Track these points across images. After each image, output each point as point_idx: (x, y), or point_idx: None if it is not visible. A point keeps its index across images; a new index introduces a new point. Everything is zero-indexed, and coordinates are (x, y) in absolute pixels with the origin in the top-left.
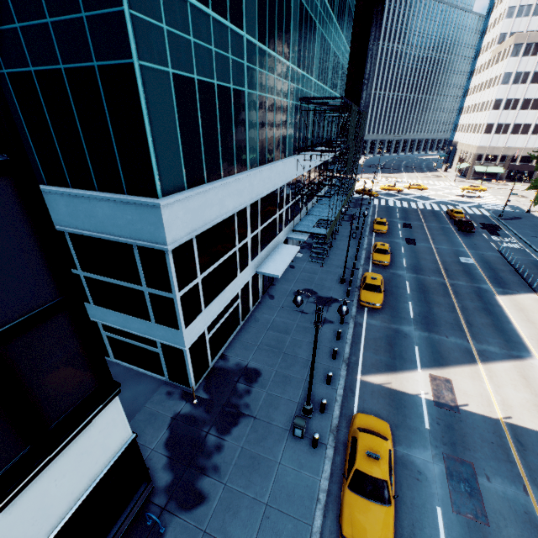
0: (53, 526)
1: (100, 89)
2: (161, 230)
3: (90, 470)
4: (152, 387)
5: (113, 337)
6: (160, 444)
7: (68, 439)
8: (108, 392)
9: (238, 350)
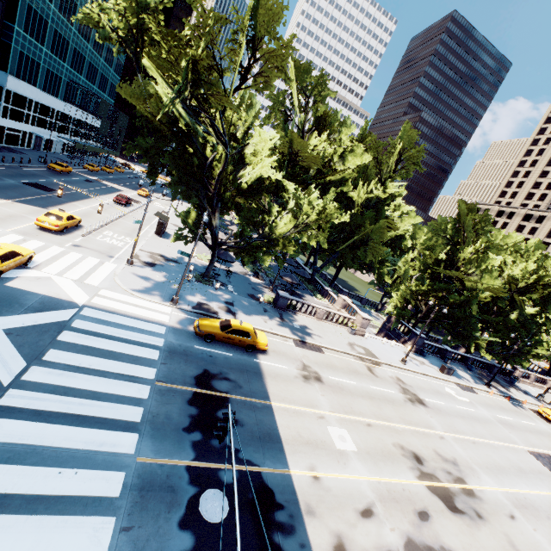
0: None
1: None
2: (6, 81)
3: None
4: None
5: None
6: None
7: None
8: None
9: (17, 149)
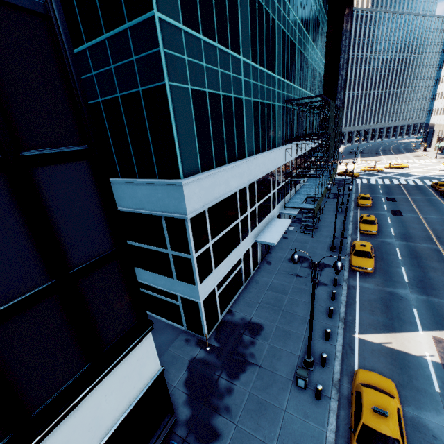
0: (102, 436)
1: (142, 106)
2: (183, 203)
3: (129, 392)
4: (172, 338)
5: (144, 292)
6: (181, 382)
7: (116, 362)
8: (144, 328)
9: (242, 306)
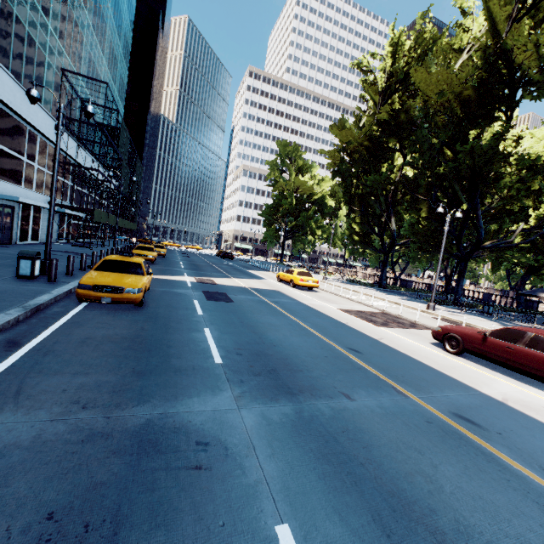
0: None
1: None
2: None
3: None
4: None
5: None
6: None
7: None
8: None
9: None
